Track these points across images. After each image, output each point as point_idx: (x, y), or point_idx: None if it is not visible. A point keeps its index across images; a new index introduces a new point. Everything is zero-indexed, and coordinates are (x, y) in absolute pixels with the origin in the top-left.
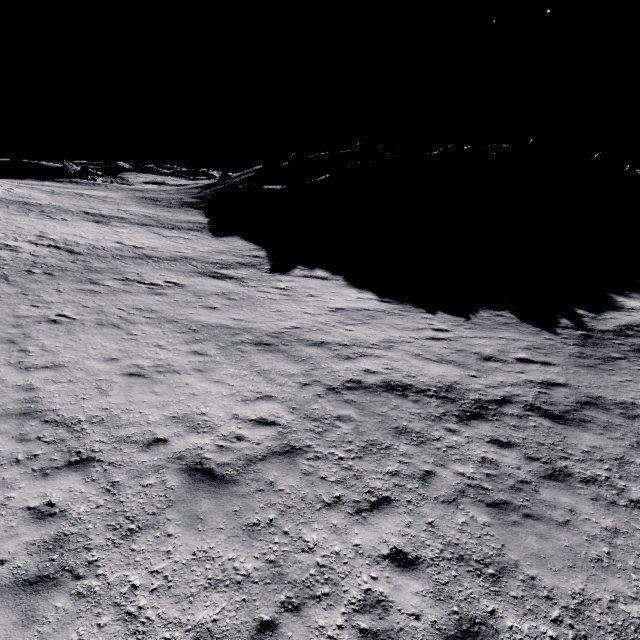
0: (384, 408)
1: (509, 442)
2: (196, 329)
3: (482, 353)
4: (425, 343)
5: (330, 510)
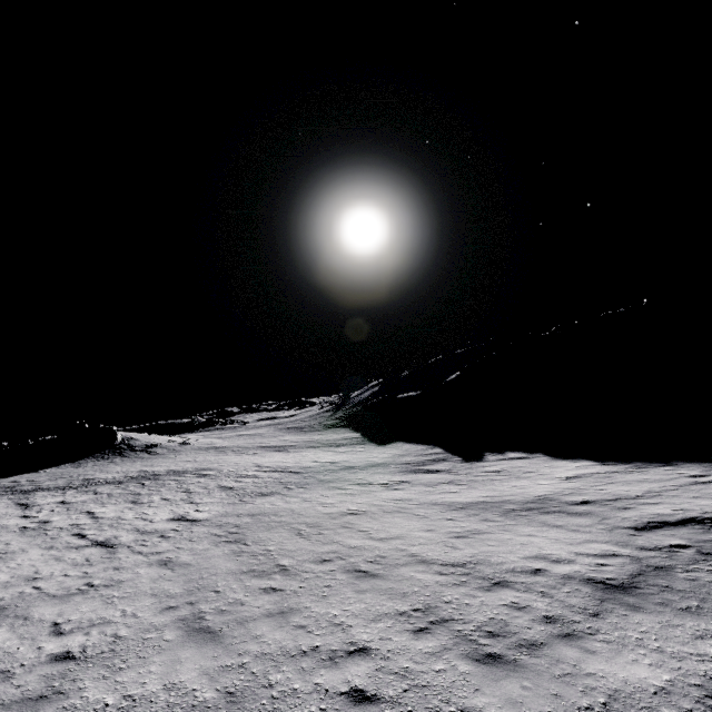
0: (709, 535)
1: None
2: (462, 507)
3: None
4: (692, 487)
5: None
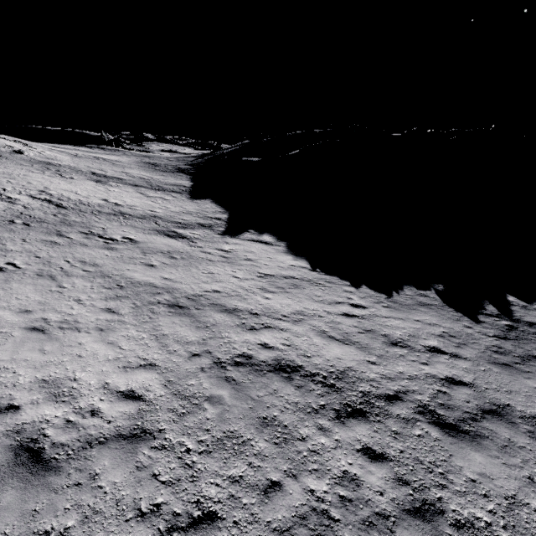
0: (262, 392)
1: (383, 454)
2: (123, 285)
3: (391, 336)
4: (336, 319)
5: (140, 523)
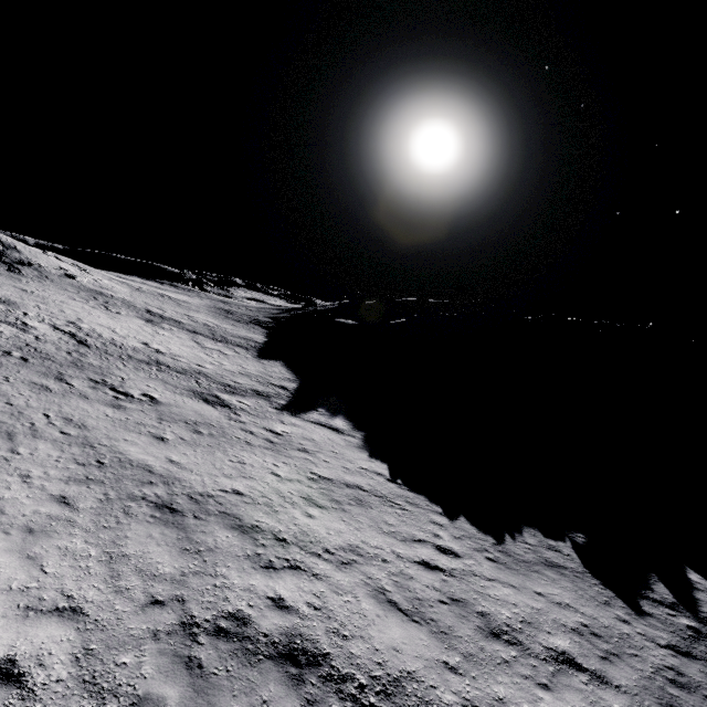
0: (240, 701)
1: None
2: (106, 463)
3: (492, 617)
4: (408, 569)
5: None
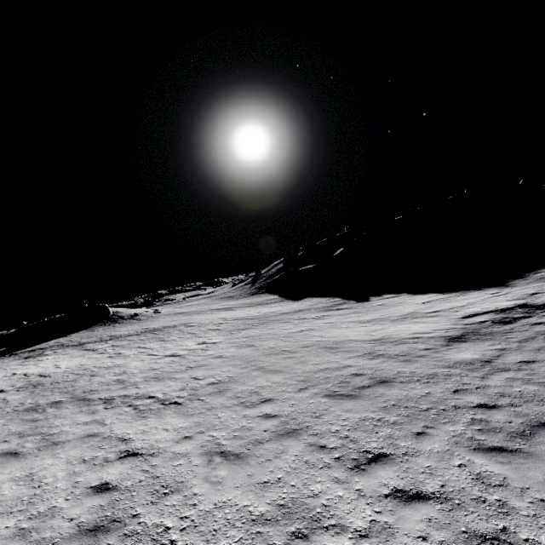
0: (498, 316)
1: None
2: (367, 321)
3: (528, 293)
4: (492, 298)
5: (510, 333)
